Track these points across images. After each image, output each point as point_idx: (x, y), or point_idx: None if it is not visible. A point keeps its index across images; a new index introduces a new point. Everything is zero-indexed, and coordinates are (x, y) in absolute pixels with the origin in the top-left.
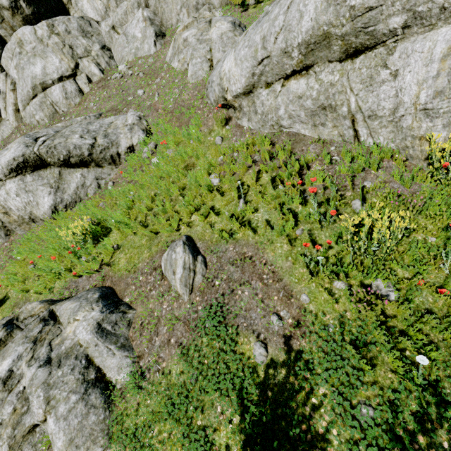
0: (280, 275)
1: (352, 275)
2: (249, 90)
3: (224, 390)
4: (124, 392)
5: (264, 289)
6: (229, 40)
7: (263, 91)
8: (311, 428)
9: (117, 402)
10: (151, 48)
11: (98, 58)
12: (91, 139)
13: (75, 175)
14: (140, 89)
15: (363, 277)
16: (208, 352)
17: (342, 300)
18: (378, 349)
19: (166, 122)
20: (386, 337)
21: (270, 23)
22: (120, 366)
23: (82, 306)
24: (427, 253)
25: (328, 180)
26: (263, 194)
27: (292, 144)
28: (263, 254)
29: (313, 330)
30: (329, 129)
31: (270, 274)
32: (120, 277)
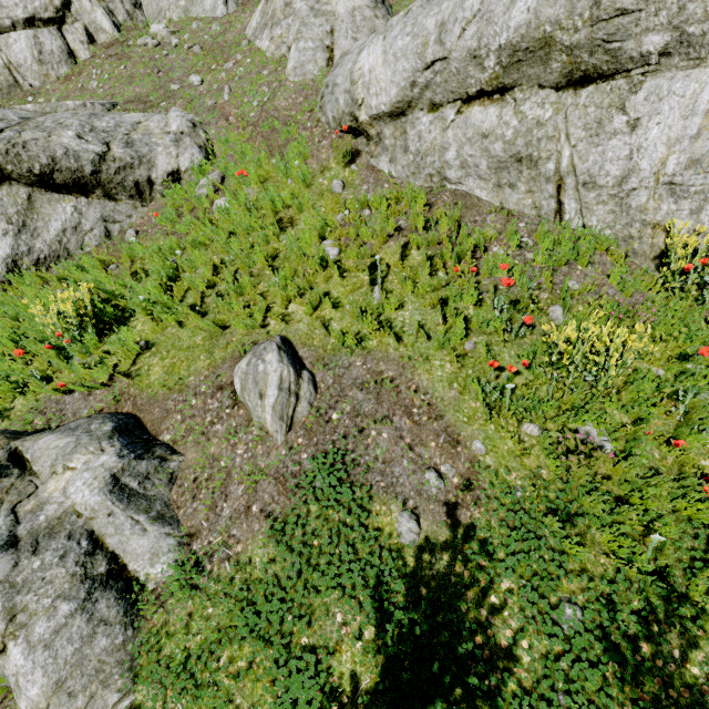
0: (440, 409)
1: (549, 415)
2: (401, 110)
3: (349, 588)
4: (163, 595)
5: (414, 430)
6: (365, 22)
7: (425, 116)
8: (492, 640)
9: (150, 612)
10: (219, 6)
11: (111, 1)
12: (100, 145)
13: (62, 207)
14: (195, 74)
15: (568, 419)
16: (320, 528)
17: (534, 452)
18: (586, 523)
19: (244, 140)
20: (609, 505)
21: (456, 2)
22: (156, 550)
23: (80, 444)
24: (653, 390)
25: (519, 270)
26: (412, 282)
27: (460, 209)
28: (412, 375)
29: (492, 495)
30: (520, 194)
31: (423, 407)
32: (153, 399)
